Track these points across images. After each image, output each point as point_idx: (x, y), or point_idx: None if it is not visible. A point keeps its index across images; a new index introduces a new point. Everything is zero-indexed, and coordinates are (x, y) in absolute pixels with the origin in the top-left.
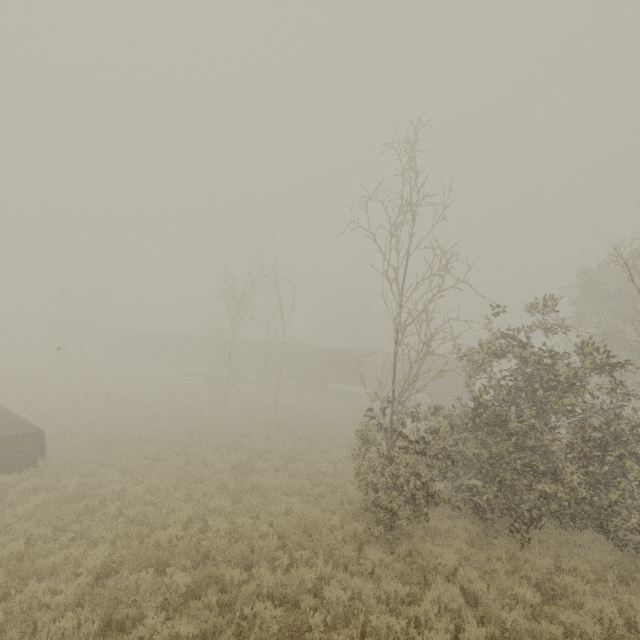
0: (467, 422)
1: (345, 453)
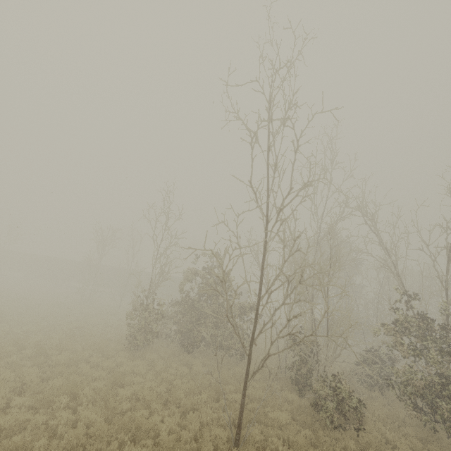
0: (183, 304)
1: None
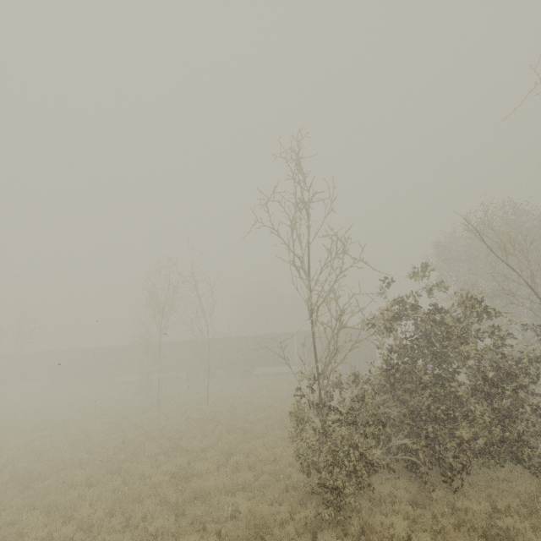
0: (385, 384)
1: (280, 434)
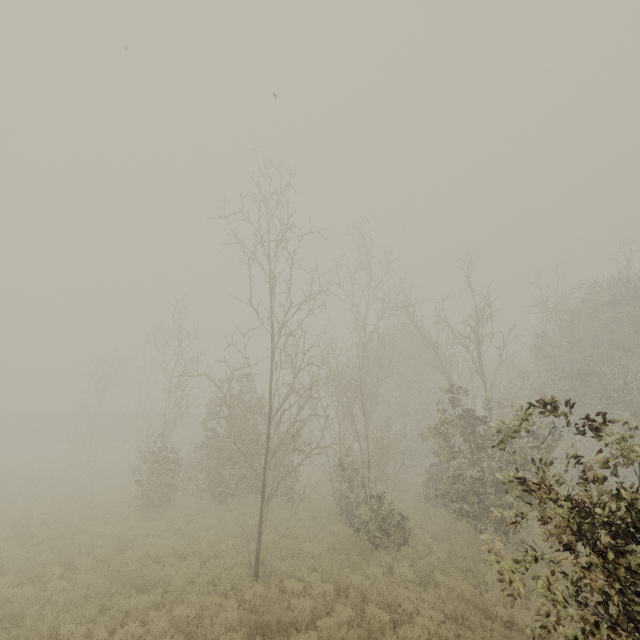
0: (210, 444)
1: None
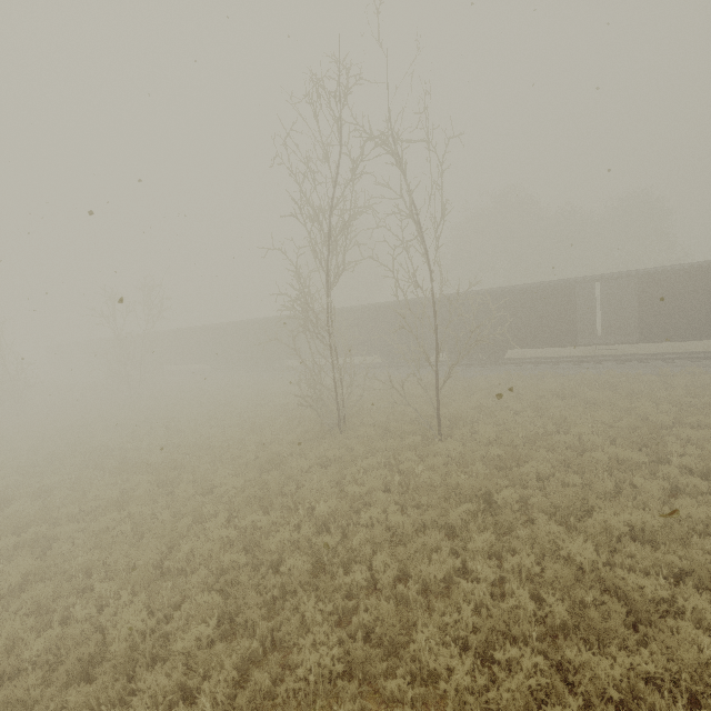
0: None
1: None
